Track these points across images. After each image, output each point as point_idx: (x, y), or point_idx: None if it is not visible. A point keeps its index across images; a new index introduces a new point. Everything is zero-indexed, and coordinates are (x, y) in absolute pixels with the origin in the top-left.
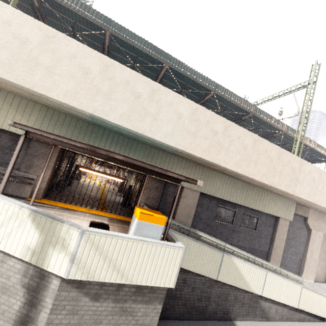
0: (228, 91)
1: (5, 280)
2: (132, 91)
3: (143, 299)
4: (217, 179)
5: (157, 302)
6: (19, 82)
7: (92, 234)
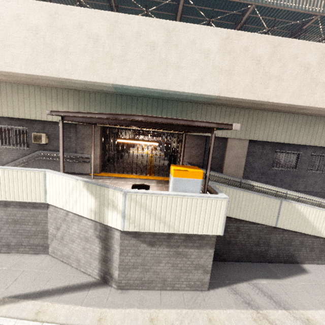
0: None
1: (84, 234)
2: (145, 44)
3: (194, 245)
4: (269, 120)
5: (208, 247)
6: (46, 73)
7: (134, 194)
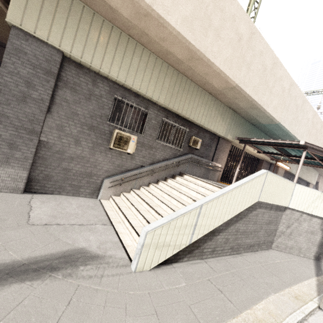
0: None
1: (312, 228)
2: (296, 104)
3: None
4: None
5: None
6: (259, 101)
7: None
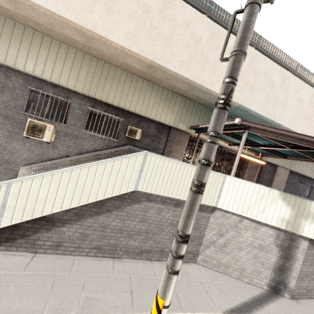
0: (307, 71)
1: (260, 242)
2: (269, 81)
3: None
4: None
5: None
6: (194, 79)
7: None
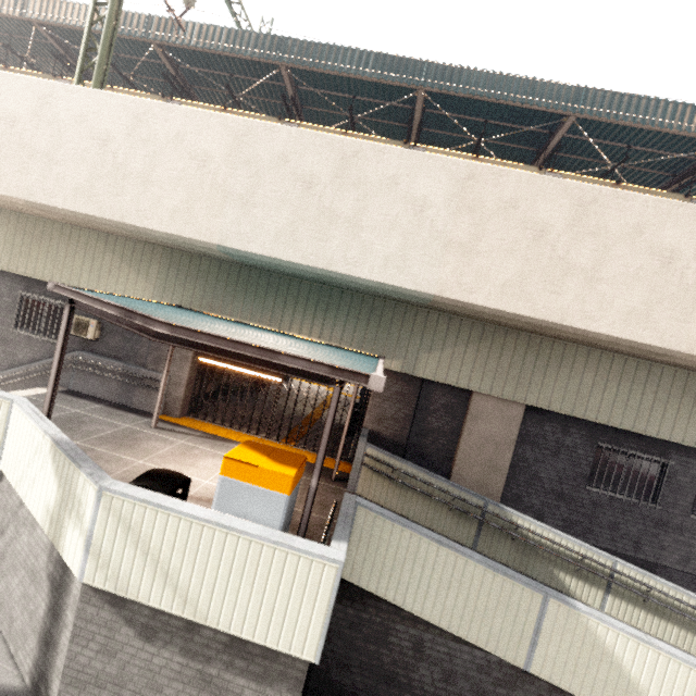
0: (626, 98)
1: (34, 560)
2: (295, 177)
3: (250, 669)
4: (581, 367)
5: (286, 687)
6: (105, 214)
7: (118, 498)
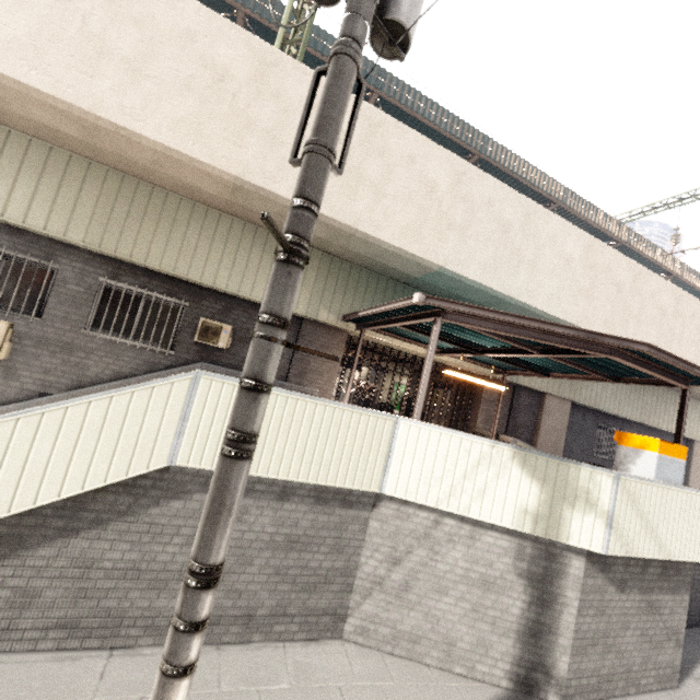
0: (584, 202)
1: (484, 569)
2: (497, 220)
3: (669, 586)
4: None
5: (684, 591)
6: (336, 215)
7: (627, 480)
